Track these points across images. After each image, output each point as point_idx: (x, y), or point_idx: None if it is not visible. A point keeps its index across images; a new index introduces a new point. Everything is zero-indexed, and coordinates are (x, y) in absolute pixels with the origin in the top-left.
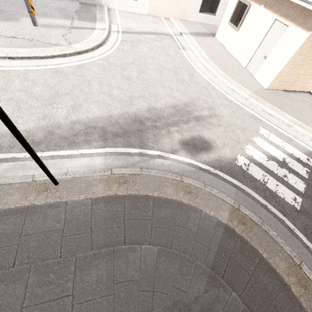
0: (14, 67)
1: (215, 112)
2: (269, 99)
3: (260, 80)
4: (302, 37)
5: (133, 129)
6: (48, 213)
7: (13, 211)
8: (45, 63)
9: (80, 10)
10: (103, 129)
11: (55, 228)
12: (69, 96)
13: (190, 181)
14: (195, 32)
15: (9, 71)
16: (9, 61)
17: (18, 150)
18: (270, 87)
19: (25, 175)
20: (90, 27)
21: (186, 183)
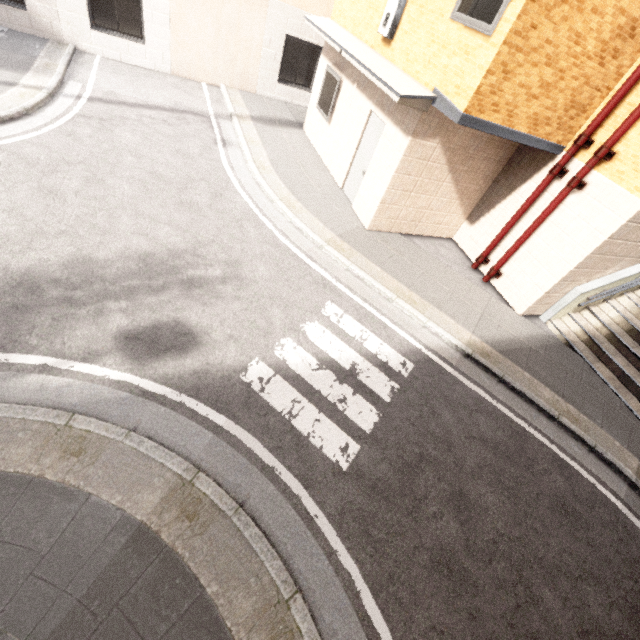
0: None
1: (239, 271)
2: (367, 248)
3: (360, 214)
4: (402, 145)
5: (2, 305)
6: None
7: None
8: None
9: None
10: None
11: None
12: None
13: (93, 425)
14: (264, 117)
15: None
16: None
17: None
18: (374, 226)
19: None
20: (4, 79)
21: (79, 429)
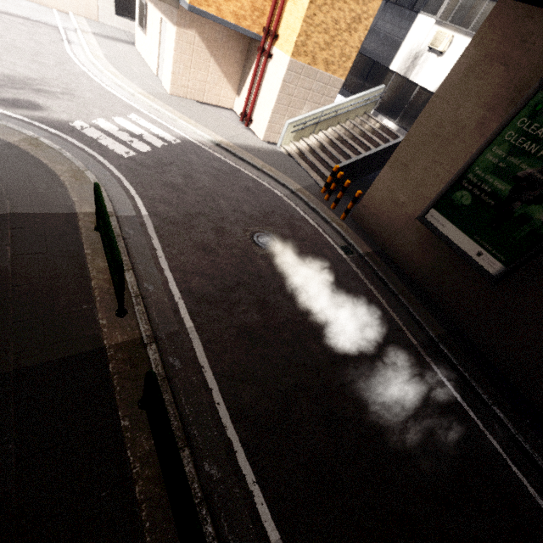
0: None
1: (73, 93)
2: (167, 101)
3: (165, 86)
4: (174, 33)
5: None
6: None
7: None
8: None
9: None
10: None
11: None
12: None
13: None
14: (104, 35)
15: None
16: None
17: None
18: (174, 92)
19: None
20: None
21: None
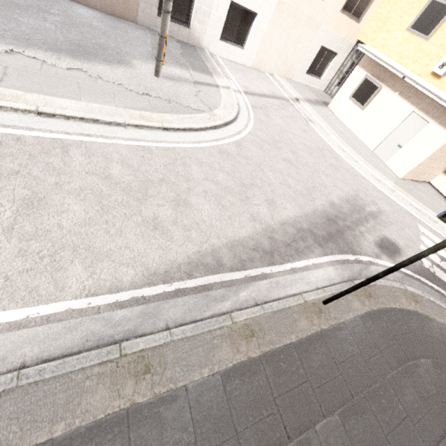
0: (175, 143)
1: (379, 207)
2: (408, 191)
3: (393, 168)
4: (445, 138)
5: (334, 231)
6: (340, 337)
7: (313, 338)
8: (202, 137)
9: (184, 54)
10: (310, 232)
11: (354, 352)
12: (255, 187)
13: (411, 289)
14: (308, 99)
15: (175, 150)
16: (164, 133)
17: (260, 264)
18: (404, 177)
19: (287, 294)
20: (212, 82)
21: (409, 291)
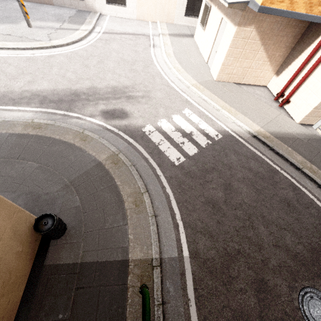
0: (0, 54)
1: (149, 94)
2: (213, 88)
3: (213, 73)
4: (233, 32)
5: (68, 99)
6: None
7: None
8: (25, 53)
9: (73, 16)
10: (44, 97)
11: None
12: (31, 75)
13: (90, 134)
14: (175, 34)
15: None
16: None
17: None
18: (219, 78)
19: None
20: (75, 28)
21: (85, 134)
